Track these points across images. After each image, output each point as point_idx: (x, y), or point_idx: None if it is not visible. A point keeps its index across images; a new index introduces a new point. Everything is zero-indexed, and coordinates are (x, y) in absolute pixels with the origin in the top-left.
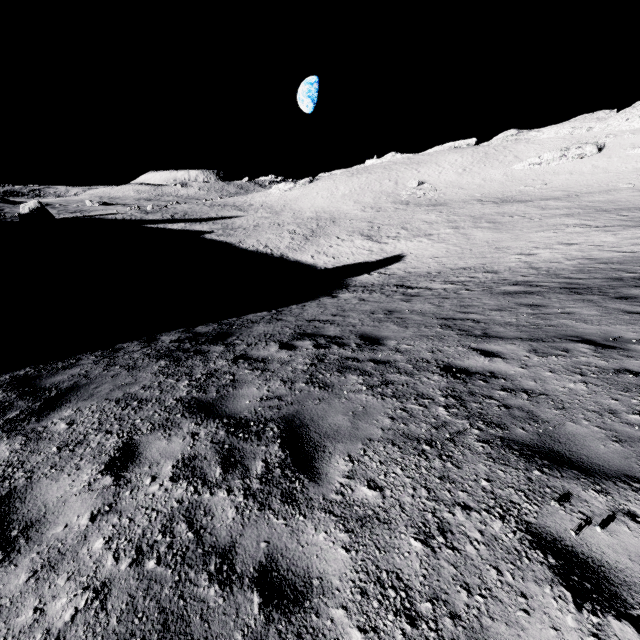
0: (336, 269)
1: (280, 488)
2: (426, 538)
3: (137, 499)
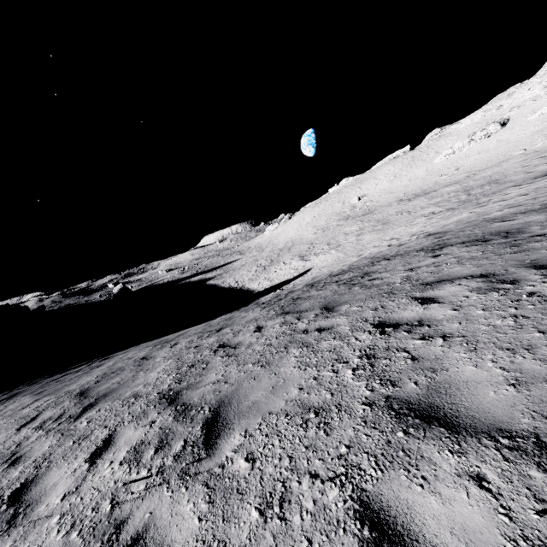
0: (262, 291)
1: None
2: None
3: None
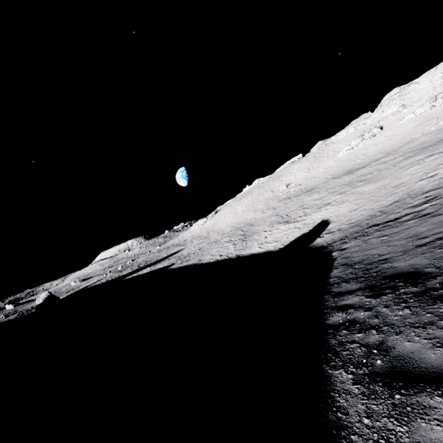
0: (289, 245)
1: None
2: None
3: None
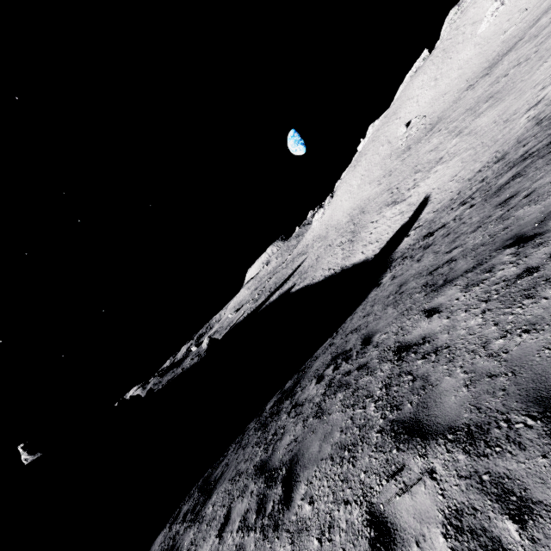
0: (382, 250)
1: (274, 520)
2: (321, 536)
3: (223, 550)
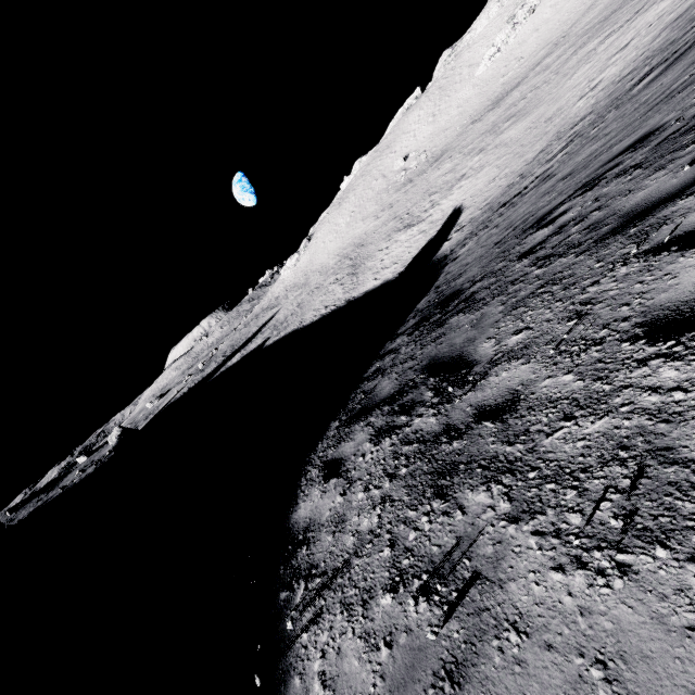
0: (410, 265)
1: None
2: None
3: None
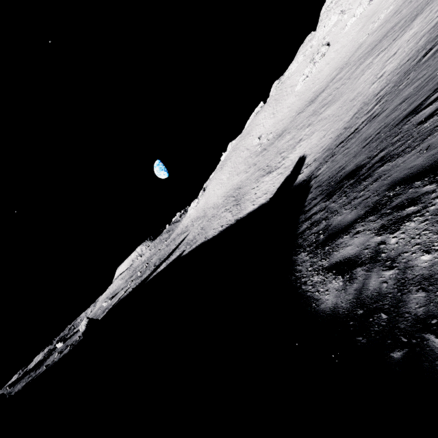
0: (277, 192)
1: None
2: None
3: None
